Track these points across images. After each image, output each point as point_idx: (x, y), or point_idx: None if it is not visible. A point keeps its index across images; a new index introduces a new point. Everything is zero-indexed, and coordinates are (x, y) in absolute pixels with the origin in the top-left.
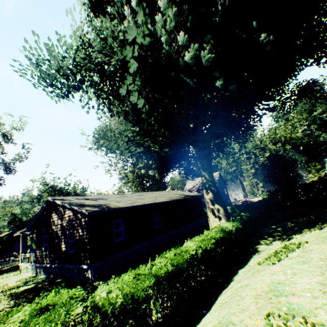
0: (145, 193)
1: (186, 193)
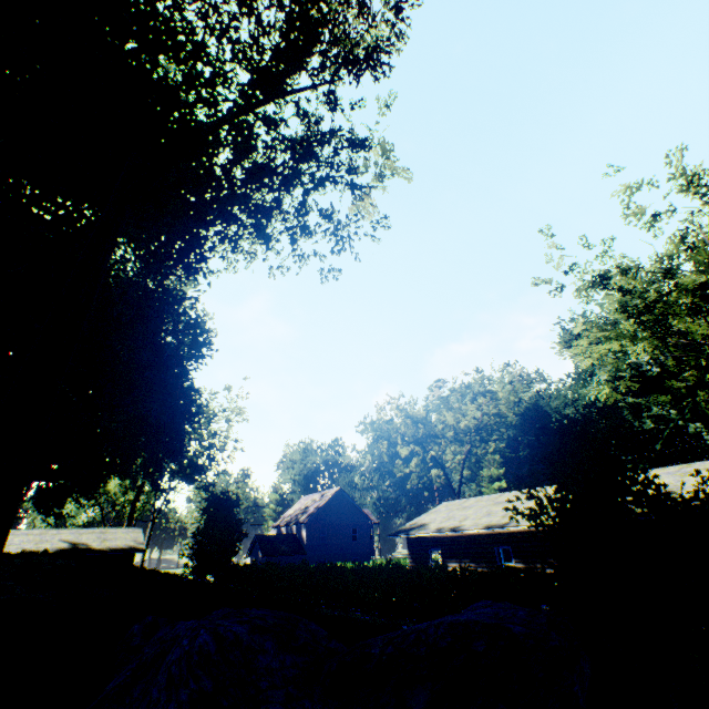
0: (11, 534)
1: (103, 541)
